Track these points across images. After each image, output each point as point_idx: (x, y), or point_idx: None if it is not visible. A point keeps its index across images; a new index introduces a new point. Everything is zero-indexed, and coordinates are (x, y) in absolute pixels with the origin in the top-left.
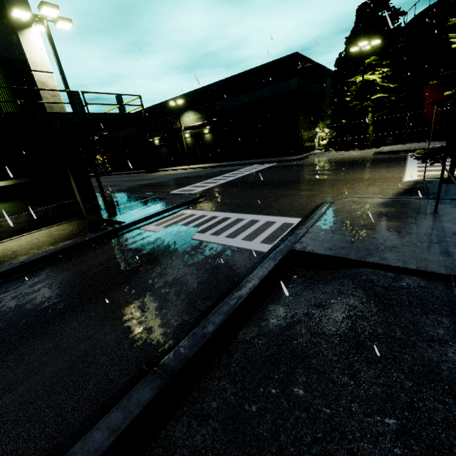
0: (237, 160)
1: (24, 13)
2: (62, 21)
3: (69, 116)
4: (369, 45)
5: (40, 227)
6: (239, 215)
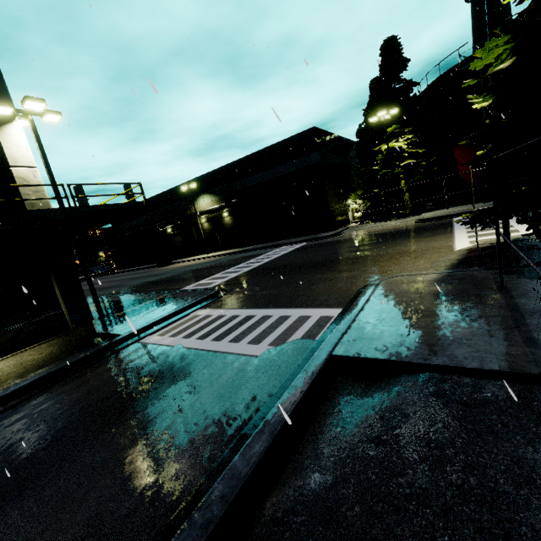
0: (263, 243)
1: (5, 109)
2: (49, 114)
3: (51, 212)
4: (388, 114)
5: (10, 352)
6: (265, 311)
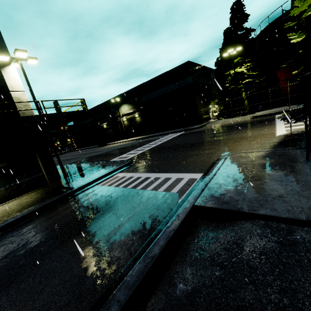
0: (159, 132)
1: (5, 57)
2: (30, 59)
3: (32, 118)
4: (235, 51)
5: (15, 197)
6: (156, 174)
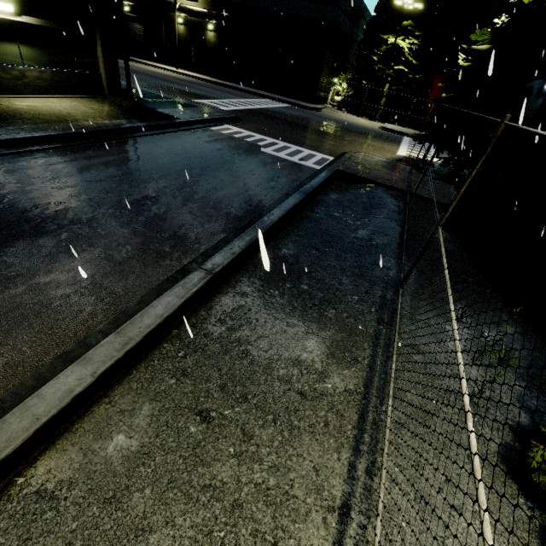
0: (243, 85)
1: None
2: None
3: None
4: (412, 5)
5: (63, 94)
6: (285, 143)
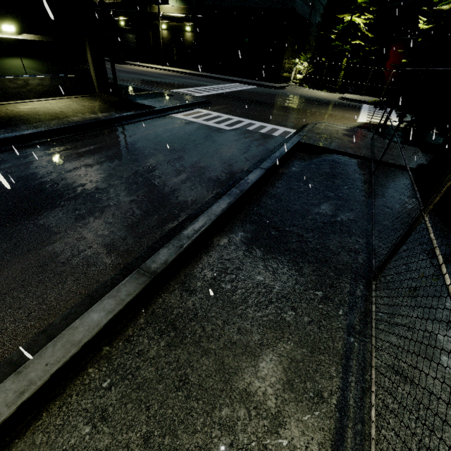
0: (217, 73)
1: None
2: None
3: None
4: None
5: (61, 95)
6: (249, 121)
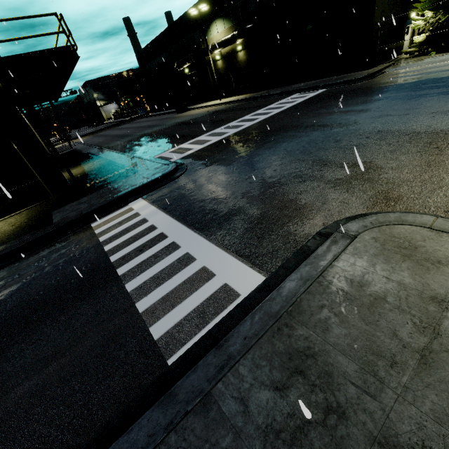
0: (278, 86)
1: None
2: None
3: None
4: None
5: (2, 216)
6: (180, 232)
